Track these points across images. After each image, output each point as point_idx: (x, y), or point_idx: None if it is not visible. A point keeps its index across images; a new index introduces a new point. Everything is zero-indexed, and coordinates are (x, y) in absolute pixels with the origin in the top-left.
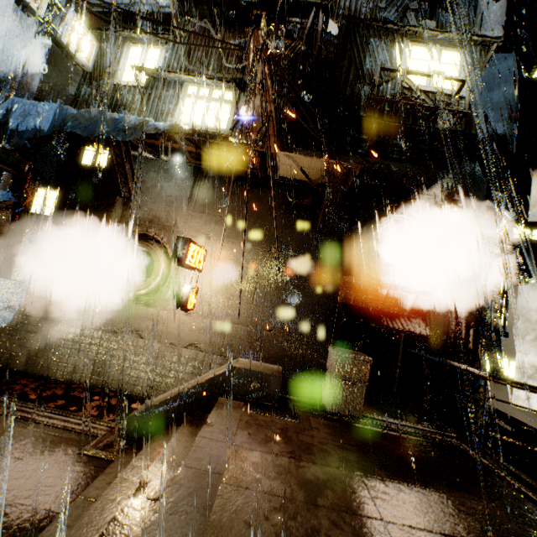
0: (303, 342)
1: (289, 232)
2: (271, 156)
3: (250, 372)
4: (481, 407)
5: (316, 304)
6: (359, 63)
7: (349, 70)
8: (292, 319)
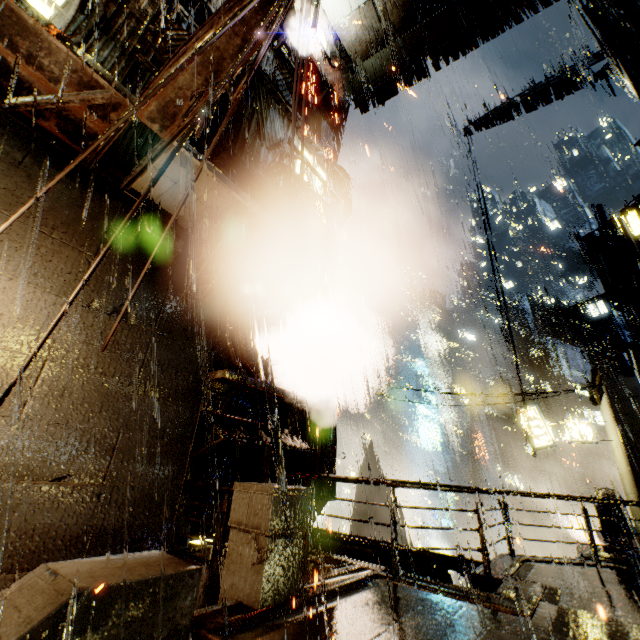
0: (133, 492)
1: (134, 282)
2: (125, 147)
3: (127, 591)
4: (394, 519)
5: (166, 416)
6: (261, 120)
7: (251, 118)
8: (116, 446)
